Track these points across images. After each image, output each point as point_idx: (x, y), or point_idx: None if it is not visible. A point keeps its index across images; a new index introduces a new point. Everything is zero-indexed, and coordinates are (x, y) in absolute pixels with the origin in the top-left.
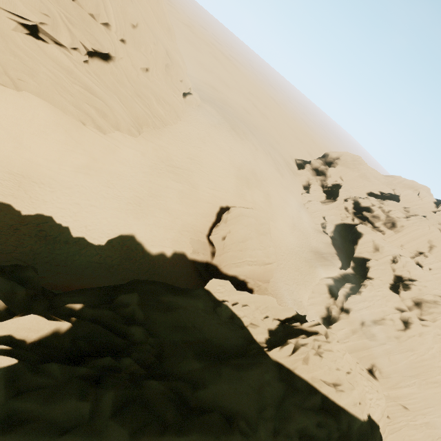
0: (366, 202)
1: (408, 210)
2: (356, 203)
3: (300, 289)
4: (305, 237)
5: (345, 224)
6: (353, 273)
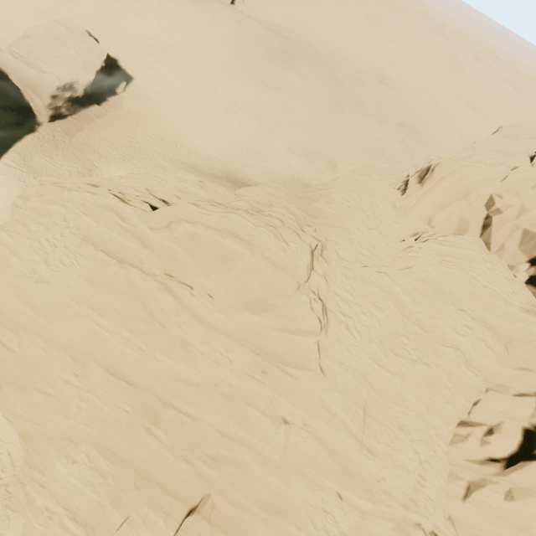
0: None
1: None
2: None
3: (118, 162)
4: (252, 167)
5: None
6: None
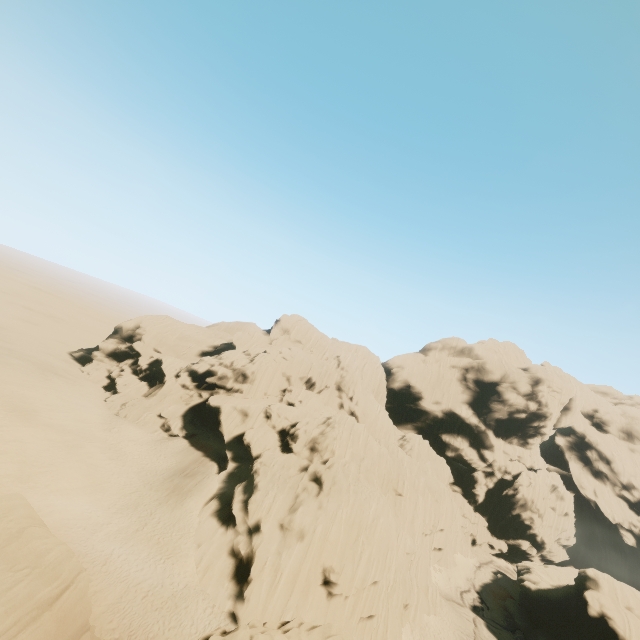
0: (203, 366)
1: (249, 353)
2: (193, 373)
3: (174, 563)
4: (143, 465)
5: (194, 407)
6: (237, 466)
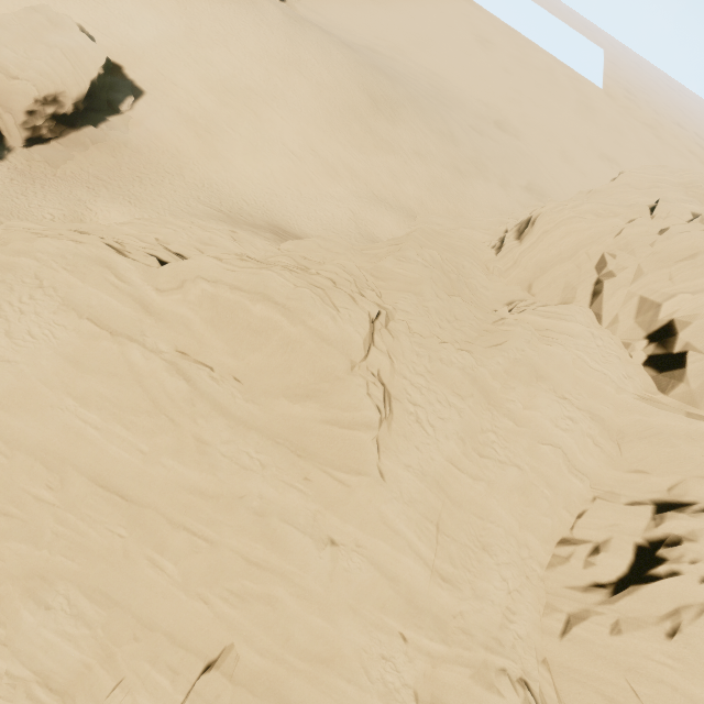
0: None
1: None
2: None
3: (122, 204)
4: (306, 216)
5: None
6: None
